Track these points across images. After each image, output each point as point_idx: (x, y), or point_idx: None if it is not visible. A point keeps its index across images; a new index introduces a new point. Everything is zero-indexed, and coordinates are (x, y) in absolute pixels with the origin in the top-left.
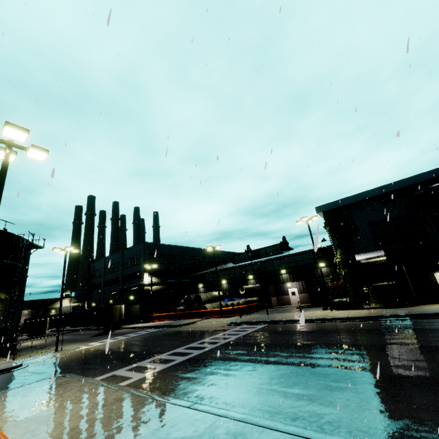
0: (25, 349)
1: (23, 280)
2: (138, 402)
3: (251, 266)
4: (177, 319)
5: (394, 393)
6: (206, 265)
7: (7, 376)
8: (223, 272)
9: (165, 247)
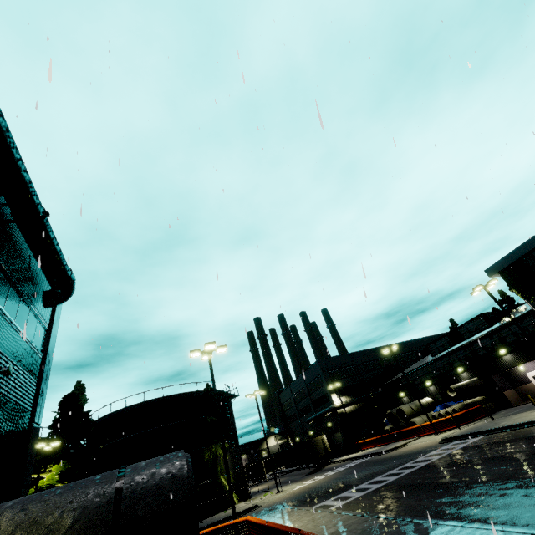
0: (255, 493)
1: (234, 428)
2: (333, 516)
3: (453, 355)
4: (386, 444)
5: (529, 493)
6: (401, 364)
7: (251, 514)
8: (421, 371)
9: (342, 359)
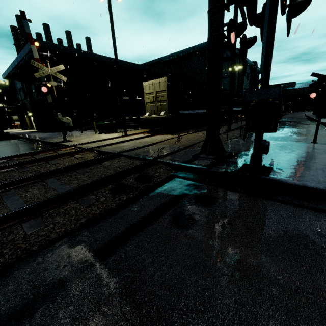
0: None
1: None
2: None
3: None
4: None
5: None
6: None
7: None
8: None
9: (7, 85)
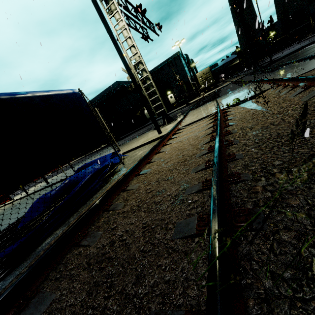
0: None
1: None
2: None
3: None
4: None
5: None
6: None
7: None
8: None
9: None
